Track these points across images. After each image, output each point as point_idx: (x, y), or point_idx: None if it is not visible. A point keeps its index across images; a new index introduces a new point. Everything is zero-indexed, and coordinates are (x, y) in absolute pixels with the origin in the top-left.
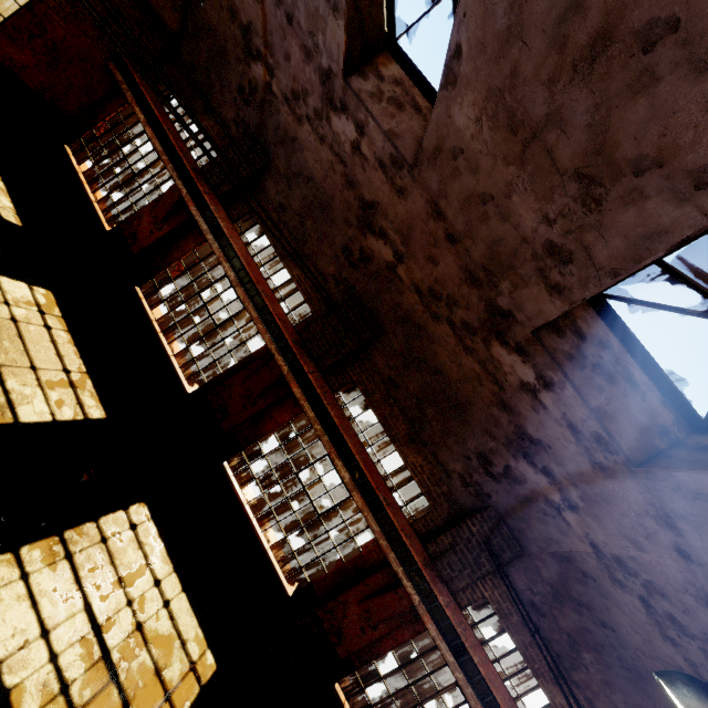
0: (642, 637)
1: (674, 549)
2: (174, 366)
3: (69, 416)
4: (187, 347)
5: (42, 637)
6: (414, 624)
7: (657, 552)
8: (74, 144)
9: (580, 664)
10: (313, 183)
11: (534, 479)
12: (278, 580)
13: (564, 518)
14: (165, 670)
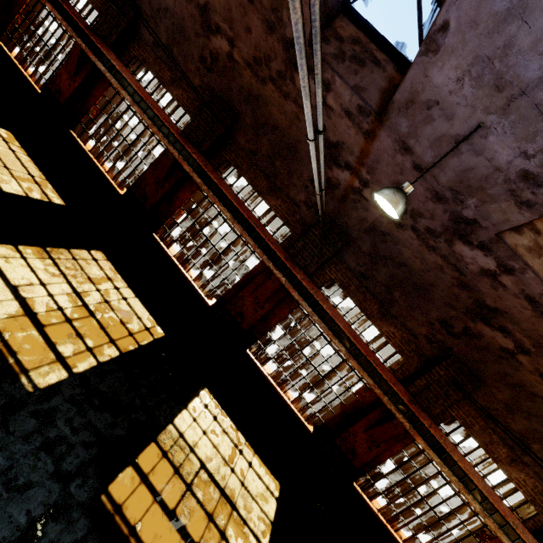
0: (419, 259)
1: (413, 168)
2: (107, 178)
3: (38, 197)
4: (114, 165)
5: (41, 285)
6: (289, 305)
7: (408, 180)
8: (3, 37)
9: (393, 302)
10: (169, 12)
11: (343, 178)
12: (201, 298)
13: (364, 197)
14: (128, 324)
